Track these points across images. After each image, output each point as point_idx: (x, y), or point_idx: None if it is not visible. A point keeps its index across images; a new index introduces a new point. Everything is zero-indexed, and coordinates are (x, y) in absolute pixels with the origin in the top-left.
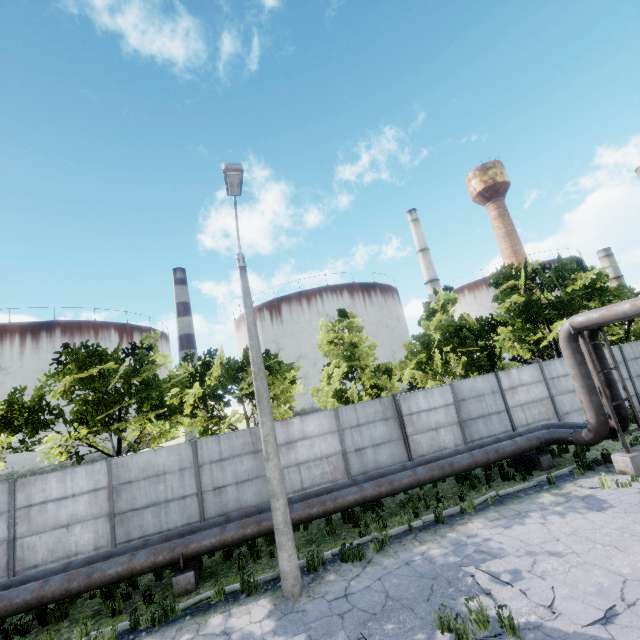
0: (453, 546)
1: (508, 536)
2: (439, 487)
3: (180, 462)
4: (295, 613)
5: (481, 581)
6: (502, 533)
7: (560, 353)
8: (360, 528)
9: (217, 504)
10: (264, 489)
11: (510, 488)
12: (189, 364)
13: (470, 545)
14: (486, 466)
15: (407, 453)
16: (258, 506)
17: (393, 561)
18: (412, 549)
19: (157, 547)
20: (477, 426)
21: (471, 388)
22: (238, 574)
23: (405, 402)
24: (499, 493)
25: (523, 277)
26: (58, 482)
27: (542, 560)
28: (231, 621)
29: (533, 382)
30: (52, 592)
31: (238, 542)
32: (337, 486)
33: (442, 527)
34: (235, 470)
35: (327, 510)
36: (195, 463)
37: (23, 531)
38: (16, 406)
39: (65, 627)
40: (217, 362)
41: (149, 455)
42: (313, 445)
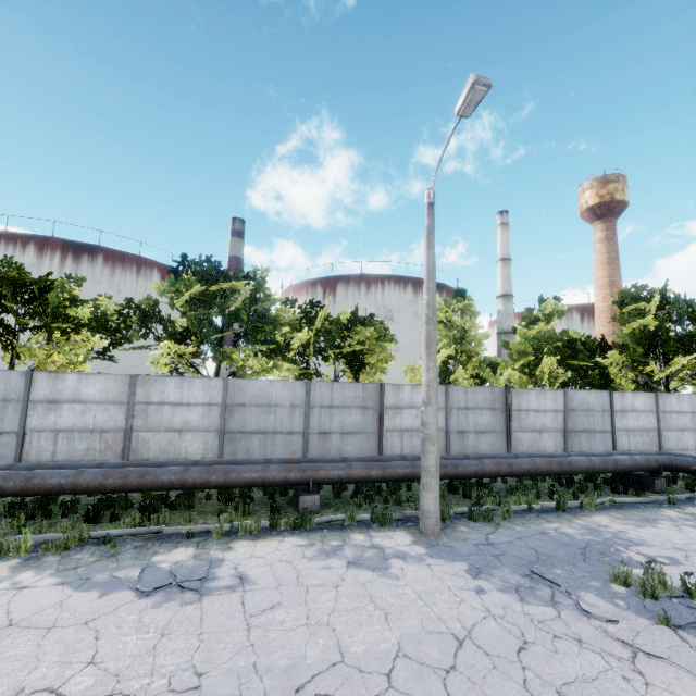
0: (586, 530)
1: (645, 533)
2: (540, 485)
3: (292, 398)
4: (443, 546)
5: (637, 558)
6: (636, 530)
7: (669, 391)
8: (470, 500)
9: (320, 448)
10: (366, 445)
11: (627, 498)
12: (290, 310)
13: (605, 532)
14: (588, 477)
15: (507, 447)
16: (372, 456)
17: (526, 529)
18: (541, 524)
19: (287, 465)
20: (580, 439)
21: (583, 400)
22: (357, 509)
23: (517, 397)
24: (616, 500)
25: (657, 301)
26: (176, 388)
27: (695, 556)
28: (376, 540)
29: (645, 411)
30: (193, 479)
31: (362, 480)
32: (450, 457)
33: (564, 514)
34: (342, 420)
35: (448, 474)
36: (306, 403)
37: (139, 425)
38: (132, 306)
39: (195, 515)
40: (320, 314)
41: (264, 384)
42: (419, 416)
